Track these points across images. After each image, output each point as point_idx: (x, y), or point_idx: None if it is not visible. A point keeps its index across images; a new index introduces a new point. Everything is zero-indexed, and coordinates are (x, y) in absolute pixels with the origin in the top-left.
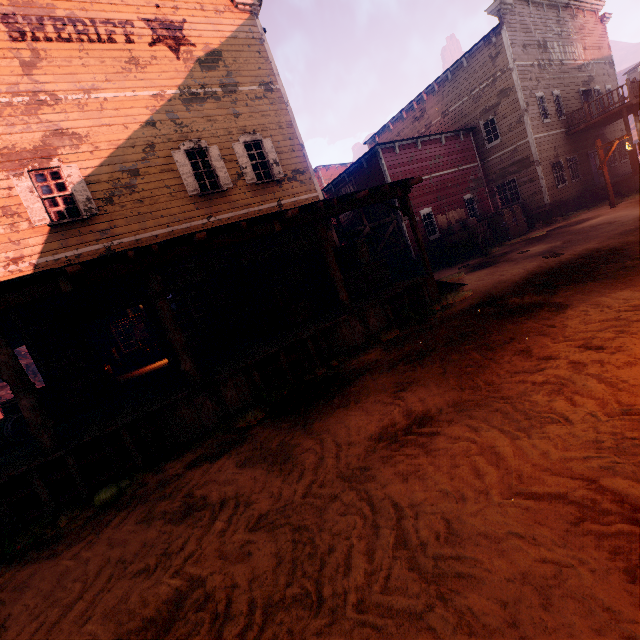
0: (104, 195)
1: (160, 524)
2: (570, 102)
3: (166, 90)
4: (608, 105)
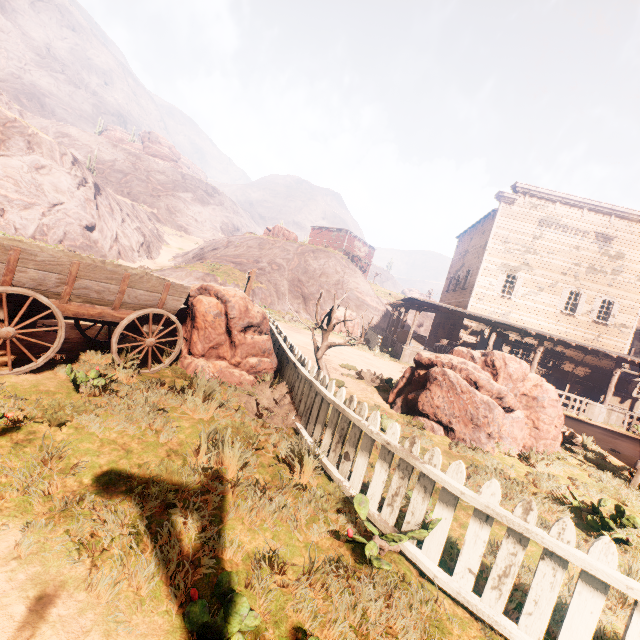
0: (523, 292)
1: None
2: None
3: (582, 263)
4: None
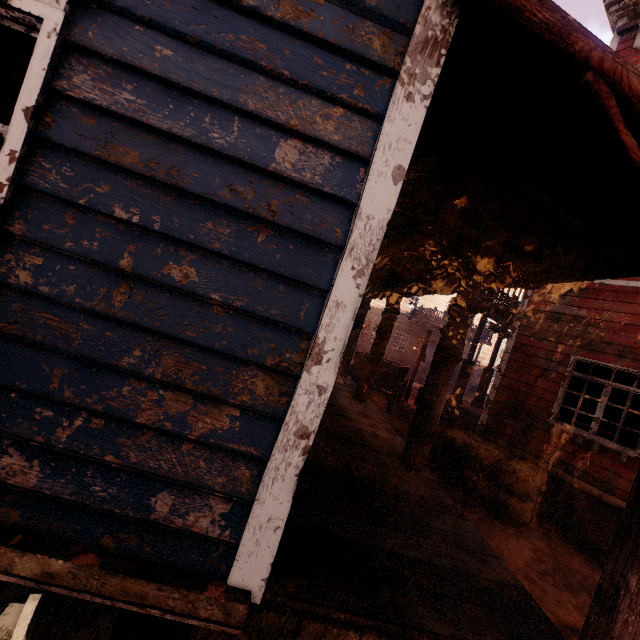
0: None
1: None
2: (431, 304)
3: None
4: (425, 315)
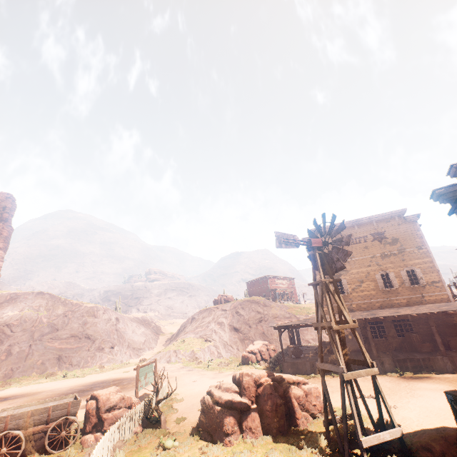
0: (352, 288)
1: (366, 382)
2: None
3: (375, 254)
4: None
